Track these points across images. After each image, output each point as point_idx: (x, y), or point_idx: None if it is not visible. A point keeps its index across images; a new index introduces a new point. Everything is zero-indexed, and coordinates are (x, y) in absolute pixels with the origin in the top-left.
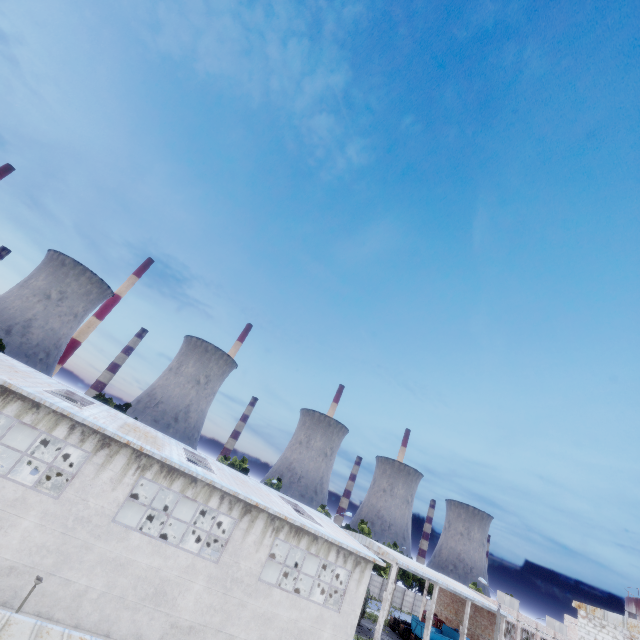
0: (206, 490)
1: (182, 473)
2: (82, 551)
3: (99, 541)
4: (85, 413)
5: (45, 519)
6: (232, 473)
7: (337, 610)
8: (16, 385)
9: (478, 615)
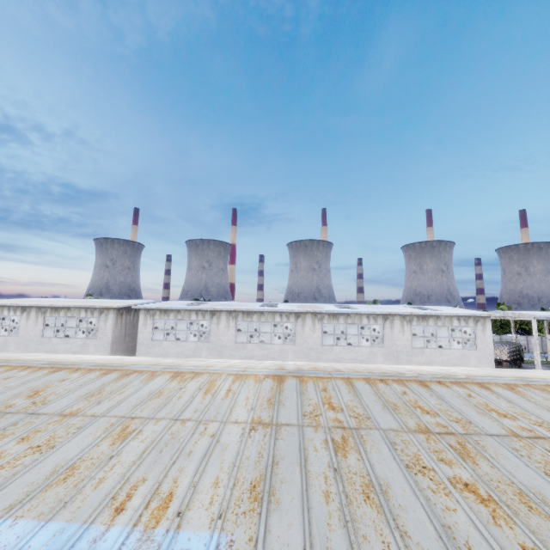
0: (357, 317)
1: (340, 314)
2: (318, 360)
3: (322, 355)
4: (280, 308)
5: (296, 353)
6: (367, 306)
7: (474, 349)
8: (250, 309)
9: None
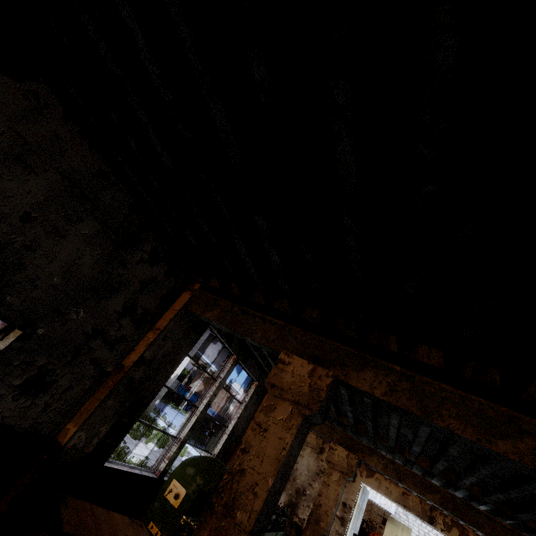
0: None
1: None
2: None
3: None
4: None
5: None
6: None
7: None
8: None
9: (220, 392)
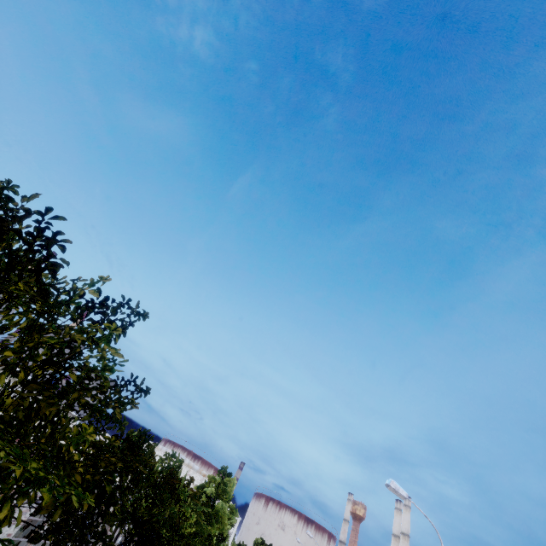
0: None
1: None
2: None
3: None
4: None
5: None
6: None
7: None
8: None
9: None
